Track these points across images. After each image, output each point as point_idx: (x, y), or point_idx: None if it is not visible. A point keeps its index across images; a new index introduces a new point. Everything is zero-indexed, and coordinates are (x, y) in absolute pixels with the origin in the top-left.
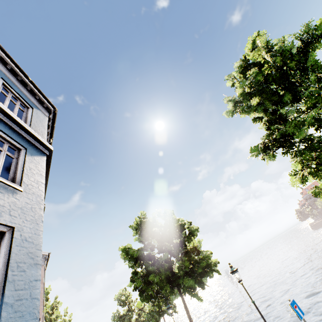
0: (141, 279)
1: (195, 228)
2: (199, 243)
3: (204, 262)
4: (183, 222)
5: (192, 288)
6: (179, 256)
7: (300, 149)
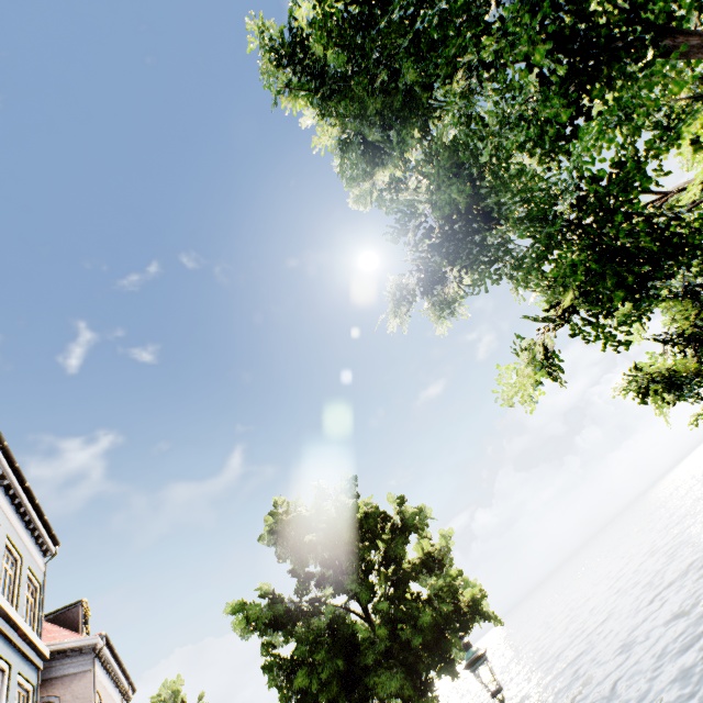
0: (284, 684)
1: (414, 511)
2: (445, 541)
3: (429, 616)
4: (371, 508)
5: (404, 698)
6: (387, 592)
7: (519, 252)
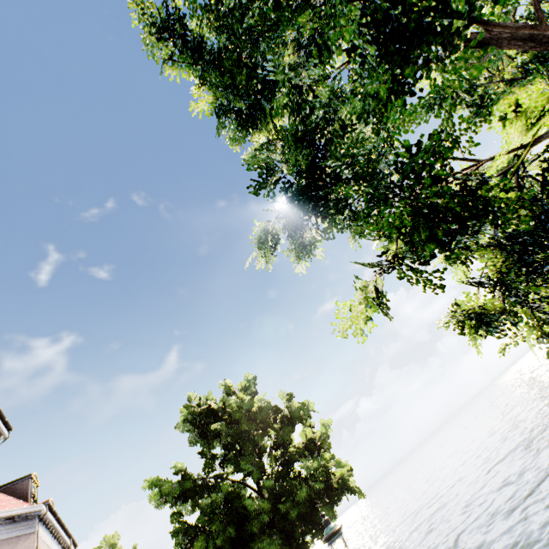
0: (187, 547)
1: (299, 406)
2: (325, 429)
3: (304, 493)
4: (263, 404)
5: None
6: (276, 470)
7: (358, 207)
